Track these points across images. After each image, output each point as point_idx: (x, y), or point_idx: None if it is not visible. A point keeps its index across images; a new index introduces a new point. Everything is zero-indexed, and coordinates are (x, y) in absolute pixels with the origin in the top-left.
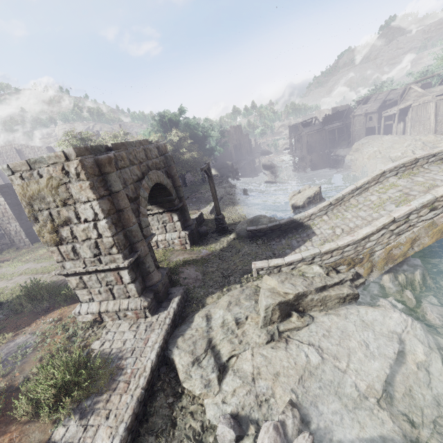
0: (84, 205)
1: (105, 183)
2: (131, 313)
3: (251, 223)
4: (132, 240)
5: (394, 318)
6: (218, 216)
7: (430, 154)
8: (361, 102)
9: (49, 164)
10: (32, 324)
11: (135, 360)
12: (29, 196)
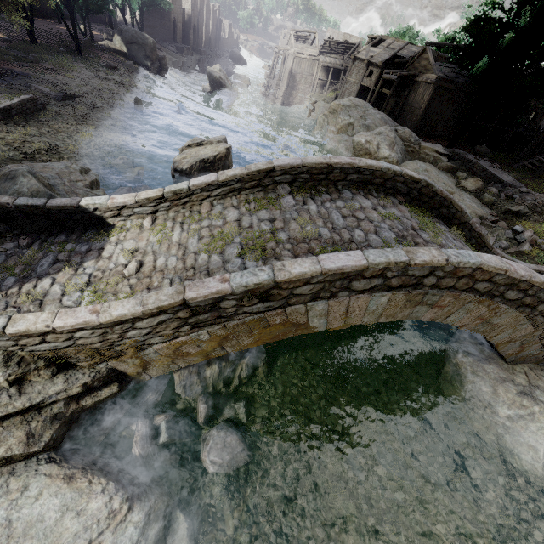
0: None
1: None
2: None
3: (4, 178)
4: None
5: (83, 517)
6: None
7: (354, 165)
8: (372, 41)
9: None
10: None
11: None
12: None
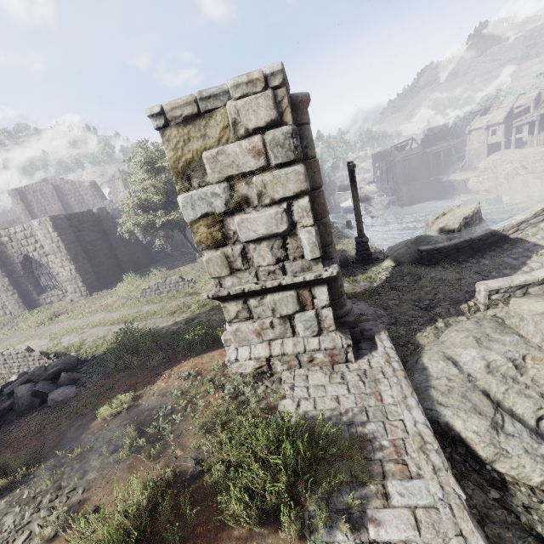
0: (279, 171)
1: (300, 140)
2: (324, 358)
3: (414, 244)
4: (325, 240)
5: None
6: (361, 238)
7: None
8: (478, 113)
9: (233, 98)
10: (156, 382)
11: (383, 425)
12: (187, 163)
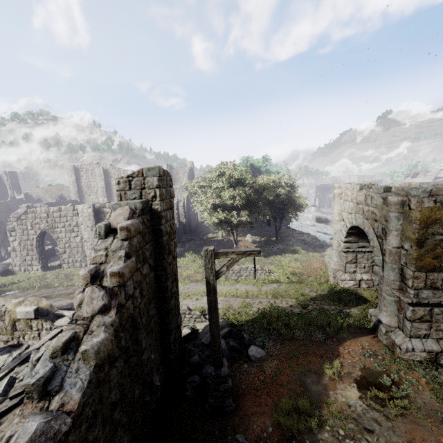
0: None
1: None
2: None
3: None
4: None
5: None
6: None
7: None
8: (409, 176)
9: None
10: (343, 355)
11: None
12: (432, 220)
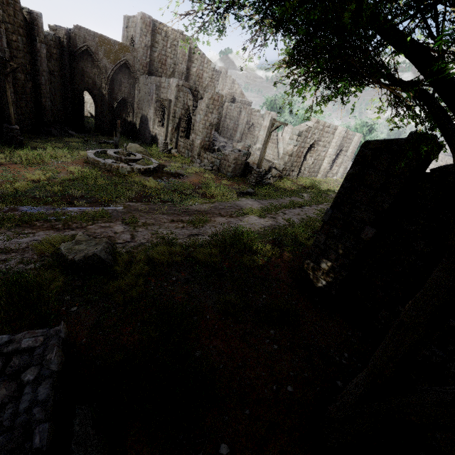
0: None
1: None
2: None
3: None
4: None
5: None
6: None
7: None
8: None
9: None
10: None
11: None
12: None
